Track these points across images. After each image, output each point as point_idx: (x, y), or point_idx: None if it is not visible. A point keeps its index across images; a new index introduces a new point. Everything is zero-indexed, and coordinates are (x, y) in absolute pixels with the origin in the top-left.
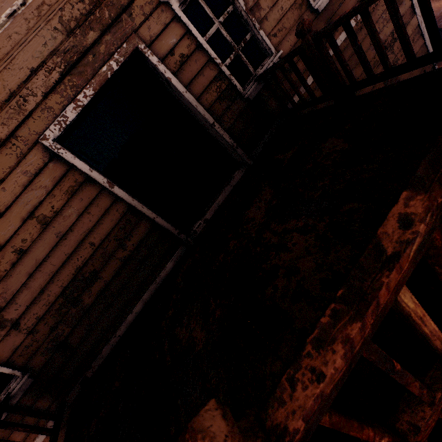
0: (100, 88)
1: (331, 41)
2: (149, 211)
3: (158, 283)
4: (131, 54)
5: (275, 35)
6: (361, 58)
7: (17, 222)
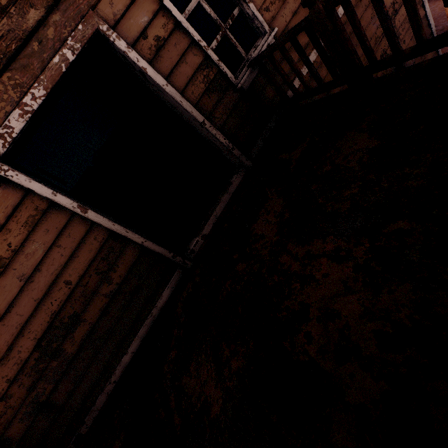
0: (53, 85)
1: (349, 9)
2: (135, 235)
3: (155, 315)
4: (91, 39)
5: (267, 9)
6: (388, 29)
7: None
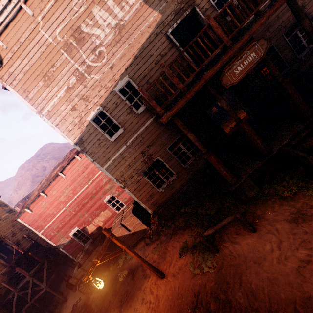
0: (182, 19)
1: None
2: (188, 57)
3: (186, 84)
4: (192, 9)
5: None
6: None
7: (157, 55)
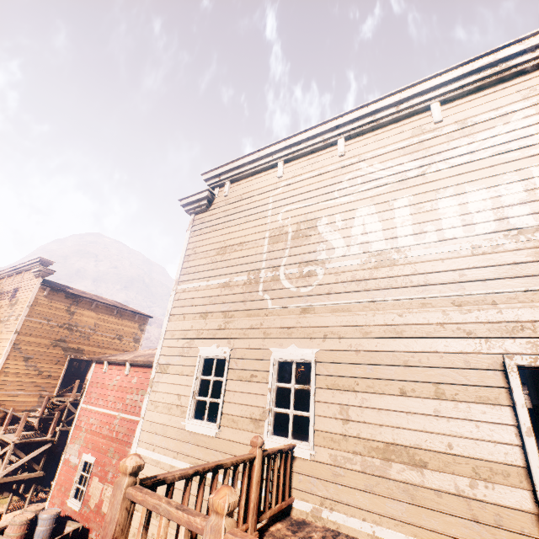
0: None
1: None
2: None
3: None
4: None
5: None
6: None
7: (424, 378)
